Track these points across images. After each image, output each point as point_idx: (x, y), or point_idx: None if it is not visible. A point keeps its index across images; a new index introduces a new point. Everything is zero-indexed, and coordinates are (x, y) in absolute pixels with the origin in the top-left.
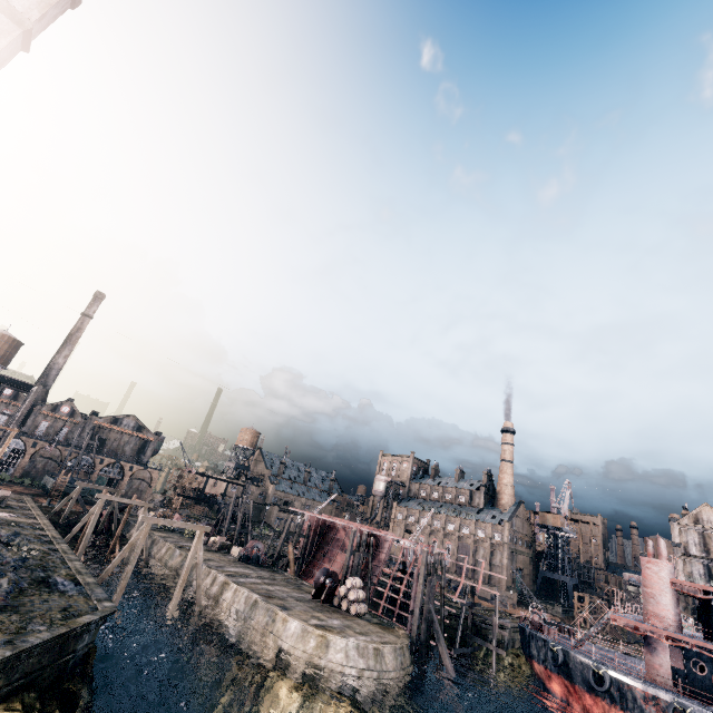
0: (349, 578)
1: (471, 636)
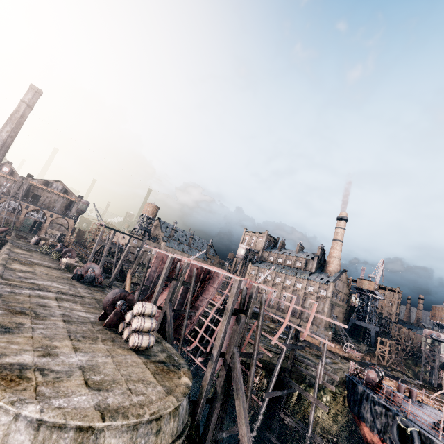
0: (137, 303)
1: (289, 380)
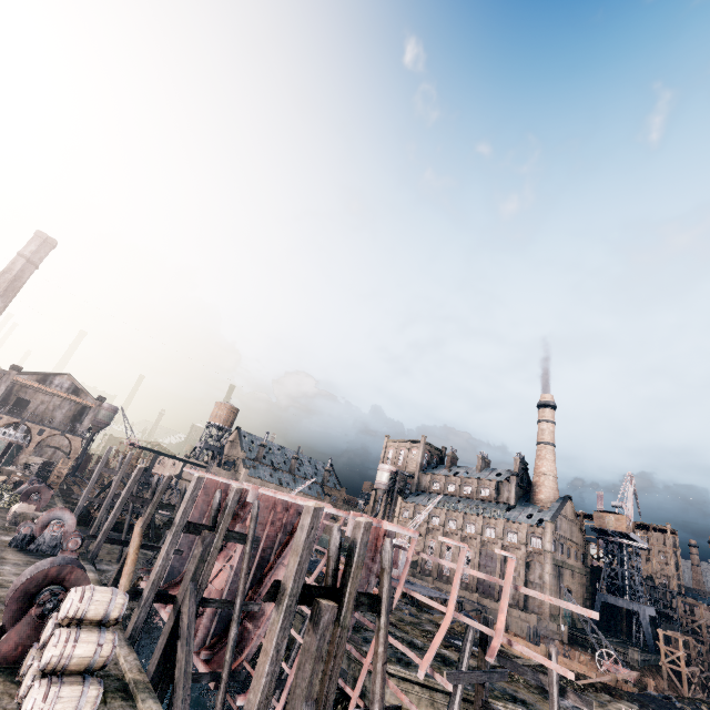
0: (70, 590)
1: None
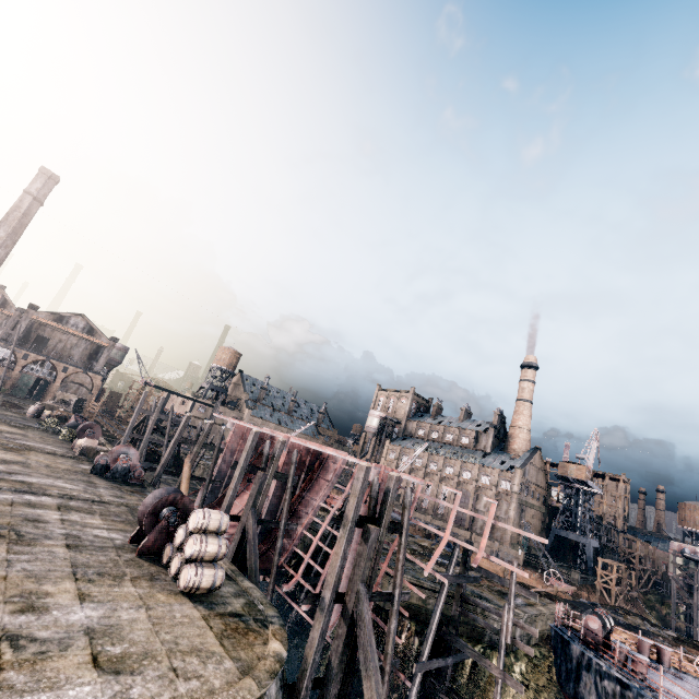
0: (195, 511)
1: (455, 638)
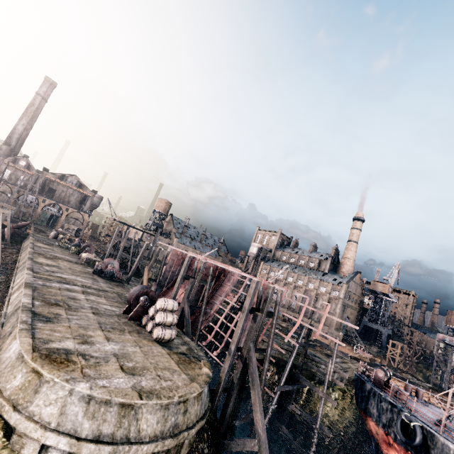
0: (159, 299)
1: (300, 376)
